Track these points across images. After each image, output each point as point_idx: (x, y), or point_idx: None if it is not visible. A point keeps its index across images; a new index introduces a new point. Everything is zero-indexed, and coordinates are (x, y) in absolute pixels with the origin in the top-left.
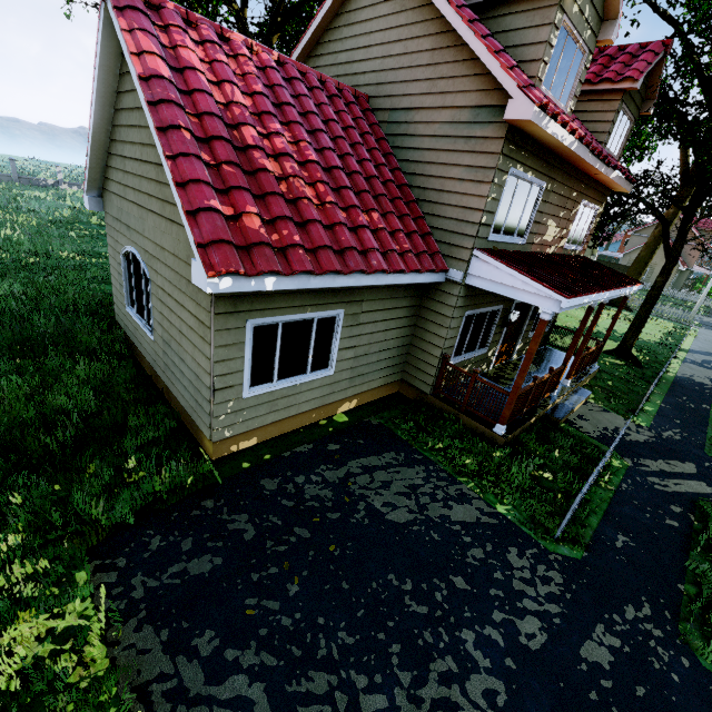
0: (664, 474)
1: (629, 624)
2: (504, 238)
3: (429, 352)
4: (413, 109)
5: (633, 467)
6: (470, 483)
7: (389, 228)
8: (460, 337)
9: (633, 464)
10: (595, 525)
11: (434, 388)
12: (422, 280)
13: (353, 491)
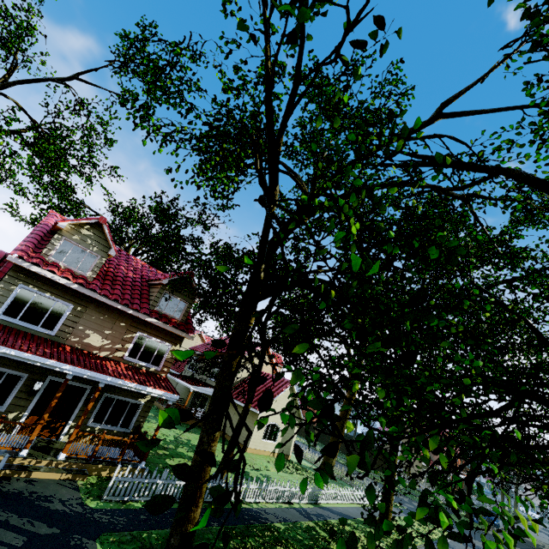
0: None
1: None
2: (20, 322)
3: None
4: None
5: None
6: None
7: None
8: None
9: None
10: None
11: None
12: None
13: None
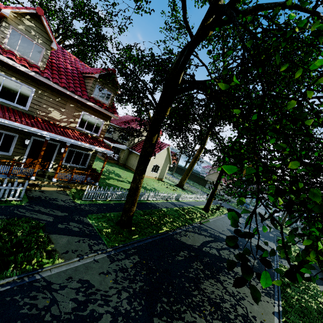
0: (36, 211)
1: None
2: (0, 99)
3: None
4: None
5: (22, 205)
6: None
7: None
8: None
9: (26, 205)
10: None
11: None
12: None
13: None
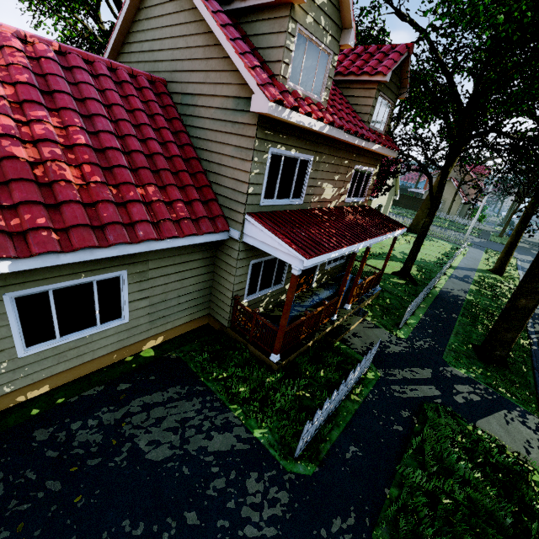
0: (406, 381)
1: (331, 538)
2: (278, 202)
3: (224, 293)
4: (196, 95)
5: (383, 378)
6: (238, 410)
7: (168, 199)
8: (251, 280)
9: (384, 374)
10: (335, 438)
11: (231, 322)
12: (202, 241)
13: (124, 432)
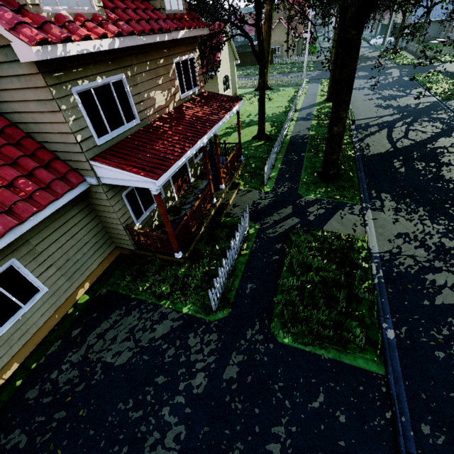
0: (276, 223)
1: (248, 342)
2: (115, 133)
3: (117, 228)
4: None
5: (260, 228)
6: (167, 303)
7: (6, 181)
8: (132, 207)
9: (260, 226)
10: (237, 285)
11: (136, 245)
12: (65, 201)
13: (92, 359)
